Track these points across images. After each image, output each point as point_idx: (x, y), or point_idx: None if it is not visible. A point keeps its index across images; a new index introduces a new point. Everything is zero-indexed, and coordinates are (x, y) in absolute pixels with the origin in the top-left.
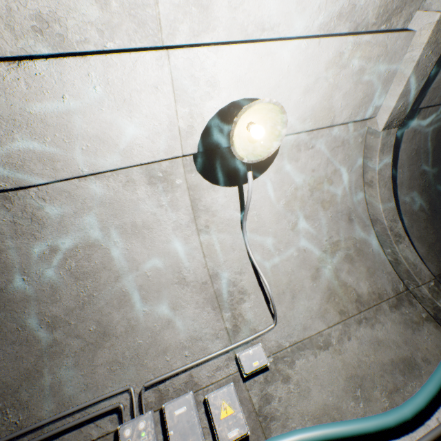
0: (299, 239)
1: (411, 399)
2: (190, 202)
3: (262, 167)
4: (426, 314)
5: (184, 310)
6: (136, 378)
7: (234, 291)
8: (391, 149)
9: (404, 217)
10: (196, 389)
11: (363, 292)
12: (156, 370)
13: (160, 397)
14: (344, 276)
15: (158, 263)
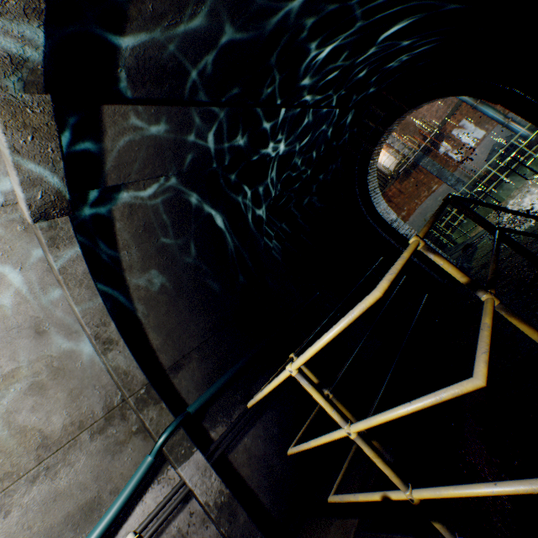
0: None
1: None
2: None
3: None
4: (139, 425)
5: None
6: None
7: None
8: (75, 240)
9: (138, 306)
10: None
11: (56, 429)
12: None
13: None
14: (25, 417)
15: None
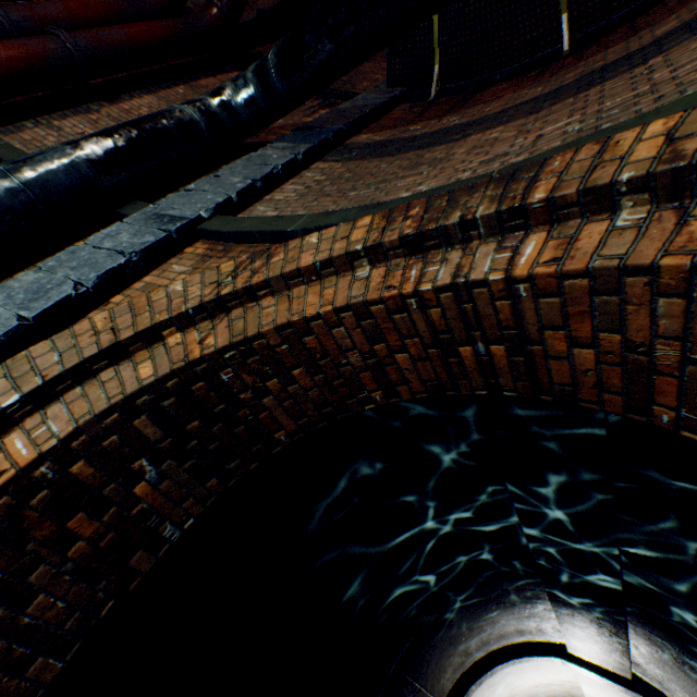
0: None
1: None
2: None
3: None
4: None
5: None
6: None
7: None
8: None
9: None
10: None
11: None
12: None
13: None
14: None
15: None
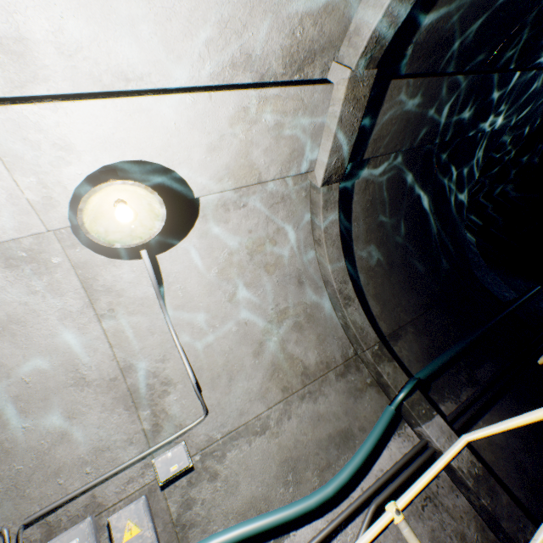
0: (239, 311)
1: (337, 475)
2: (81, 283)
3: (180, 232)
4: (371, 379)
5: (85, 417)
6: (14, 515)
7: (156, 383)
8: (337, 205)
9: (360, 274)
10: (99, 511)
11: (311, 363)
12: (44, 499)
13: (48, 531)
14: (292, 347)
15: (41, 364)
